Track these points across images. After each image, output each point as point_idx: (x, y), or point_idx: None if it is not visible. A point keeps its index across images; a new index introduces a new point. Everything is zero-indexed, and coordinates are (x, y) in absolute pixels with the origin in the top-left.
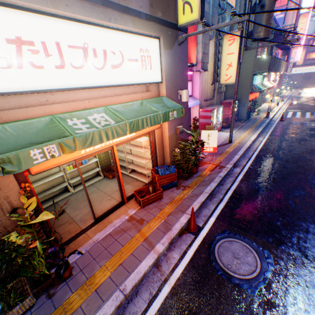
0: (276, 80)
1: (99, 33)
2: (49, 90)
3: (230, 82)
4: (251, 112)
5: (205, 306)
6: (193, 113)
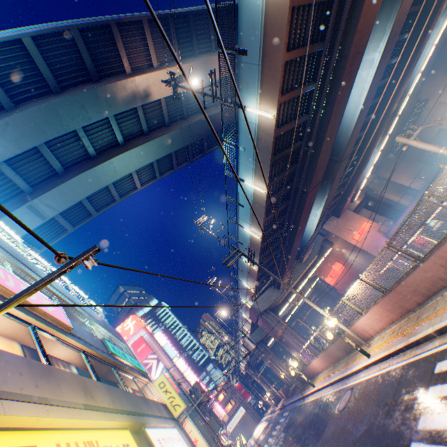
0: (228, 438)
1: (167, 429)
2: None
3: None
4: None
5: None
6: None
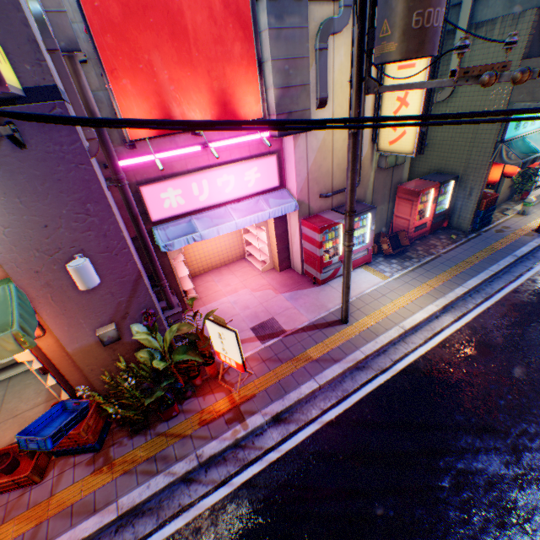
0: None
1: None
2: None
3: (401, 148)
4: (513, 200)
5: None
6: (291, 225)
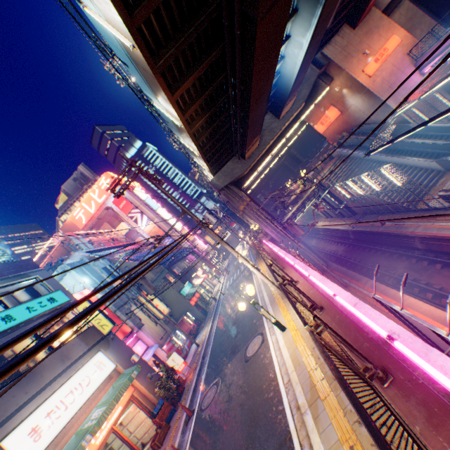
0: (205, 269)
1: (73, 378)
2: (68, 422)
3: (167, 312)
4: (208, 305)
5: (202, 425)
6: (161, 355)
